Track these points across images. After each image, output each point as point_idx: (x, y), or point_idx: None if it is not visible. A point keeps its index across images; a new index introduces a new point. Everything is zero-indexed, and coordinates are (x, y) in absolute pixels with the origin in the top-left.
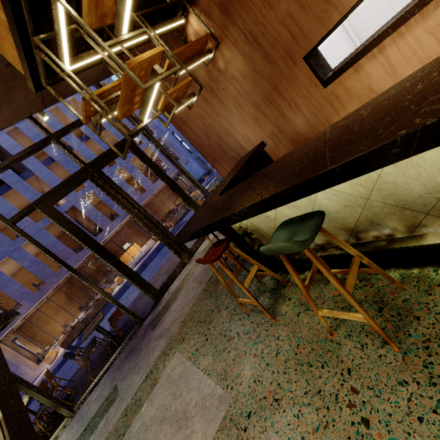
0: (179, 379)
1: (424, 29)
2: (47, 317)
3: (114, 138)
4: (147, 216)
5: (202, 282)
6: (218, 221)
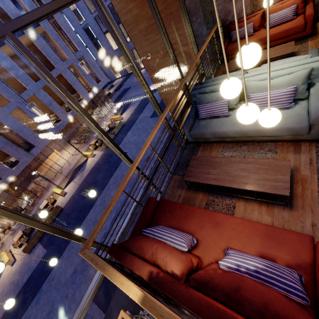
0: None
1: None
2: None
3: (27, 40)
4: None
5: None
6: None
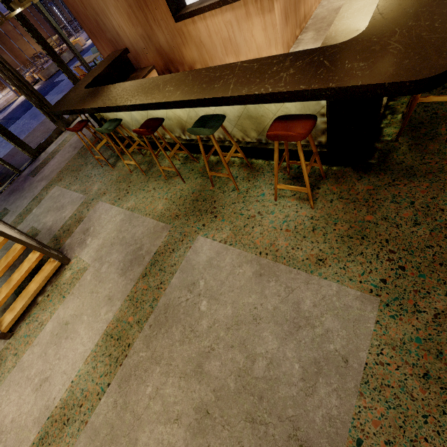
0: (58, 196)
1: (222, 20)
2: None
3: None
4: (13, 72)
5: (77, 148)
6: (78, 110)
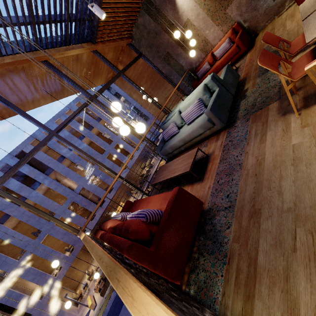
0: None
1: None
2: (71, 267)
3: (96, 130)
4: None
5: None
6: None
